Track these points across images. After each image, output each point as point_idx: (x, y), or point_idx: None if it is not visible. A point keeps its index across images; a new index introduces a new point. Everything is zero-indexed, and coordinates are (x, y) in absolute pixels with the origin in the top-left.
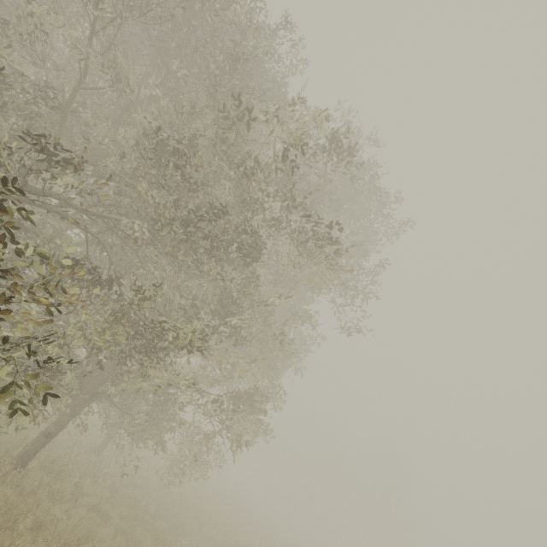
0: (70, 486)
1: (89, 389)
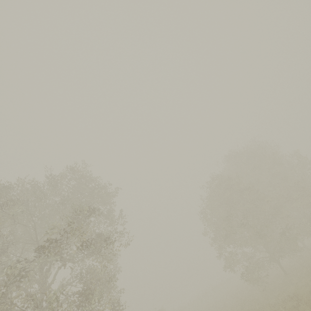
0: None
1: None
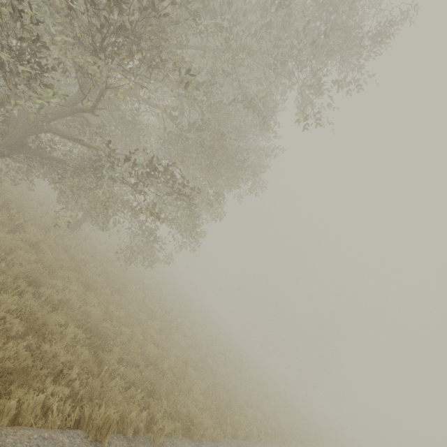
0: (3, 217)
1: (14, 133)
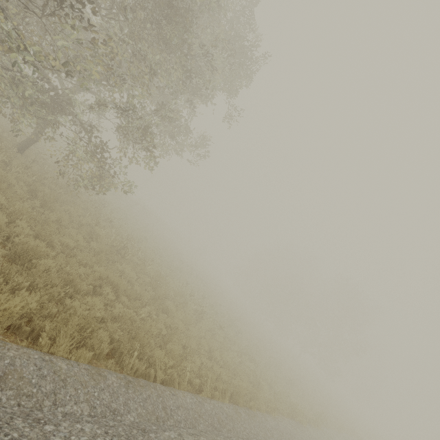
0: None
1: None
